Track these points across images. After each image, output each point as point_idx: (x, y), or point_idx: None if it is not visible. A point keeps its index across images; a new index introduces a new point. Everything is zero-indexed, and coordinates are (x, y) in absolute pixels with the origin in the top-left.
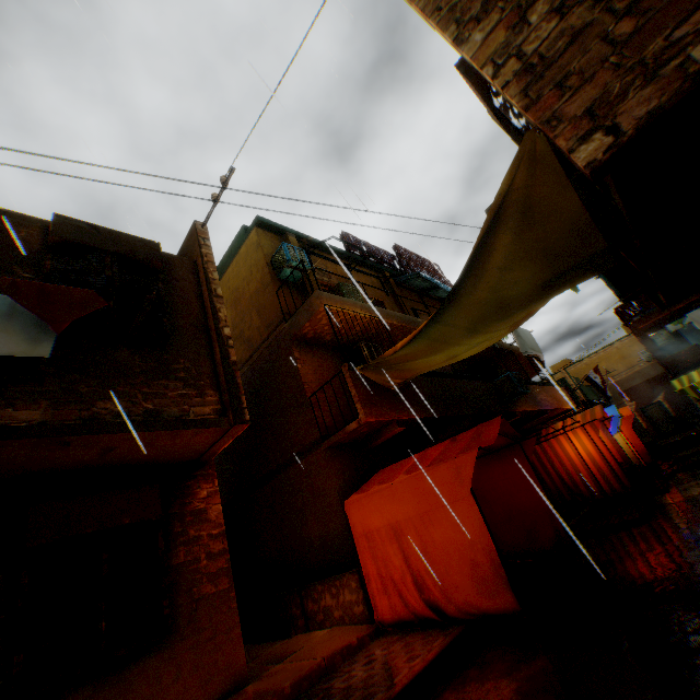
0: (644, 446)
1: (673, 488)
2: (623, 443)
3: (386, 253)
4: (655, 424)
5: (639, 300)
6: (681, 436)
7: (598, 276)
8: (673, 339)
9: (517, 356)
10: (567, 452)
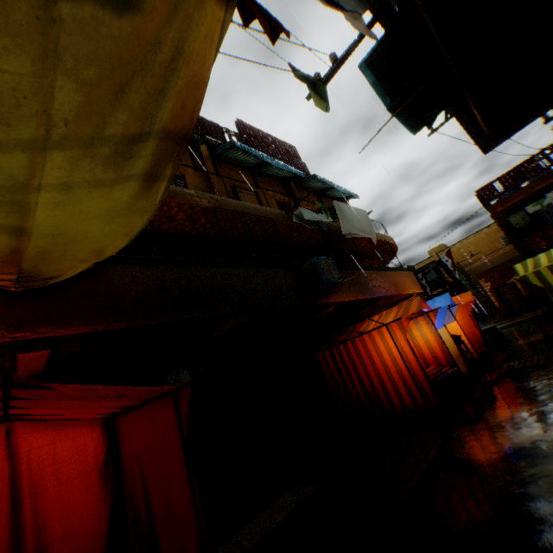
0: (485, 332)
1: (488, 415)
2: (450, 338)
3: (214, 125)
4: (507, 304)
5: (501, 181)
6: (529, 317)
7: (363, 74)
8: (531, 221)
9: (360, 239)
10: (371, 355)
